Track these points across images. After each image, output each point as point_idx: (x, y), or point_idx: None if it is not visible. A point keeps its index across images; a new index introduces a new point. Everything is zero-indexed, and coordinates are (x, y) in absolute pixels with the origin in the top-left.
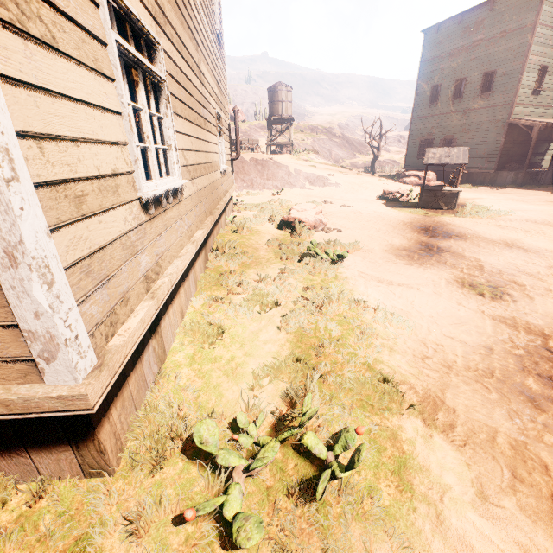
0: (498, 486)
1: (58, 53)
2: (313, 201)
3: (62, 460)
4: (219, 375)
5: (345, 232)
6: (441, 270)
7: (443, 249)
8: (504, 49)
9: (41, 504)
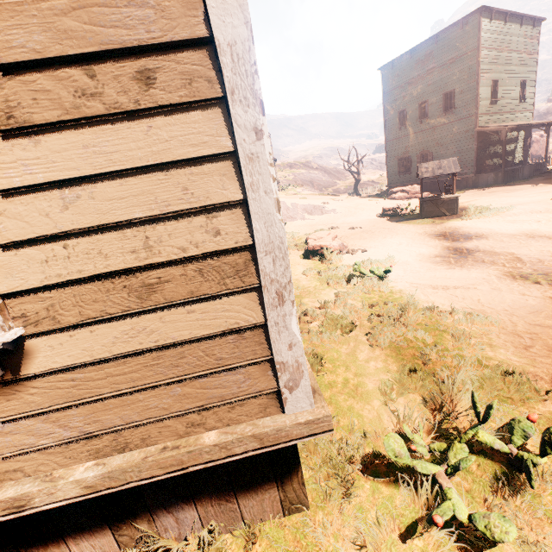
0: None
1: None
2: (321, 229)
3: (266, 499)
4: (344, 398)
5: (369, 250)
6: (484, 268)
7: (472, 249)
8: (456, 72)
9: (257, 549)
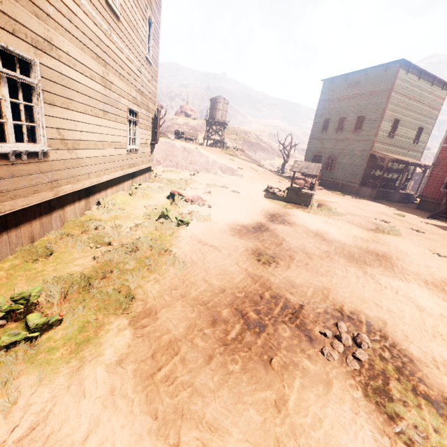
0: (136, 358)
1: None
2: (213, 184)
3: None
4: (22, 279)
5: (213, 208)
6: (250, 242)
7: (269, 229)
8: (371, 103)
9: None
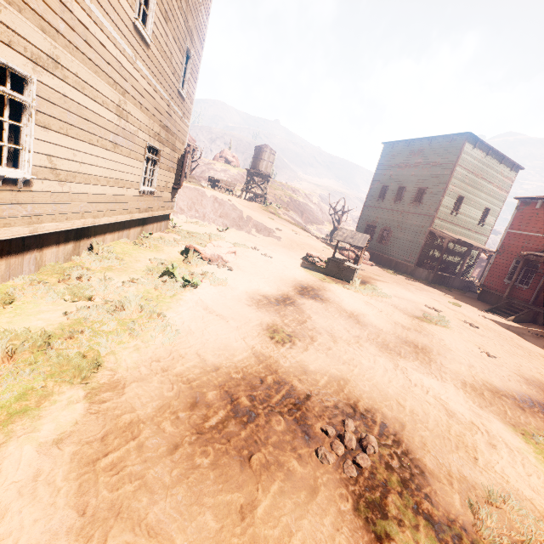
0: (80, 439)
1: None
2: (242, 244)
3: None
4: None
5: (235, 271)
6: (268, 316)
7: (295, 304)
8: (433, 175)
9: None
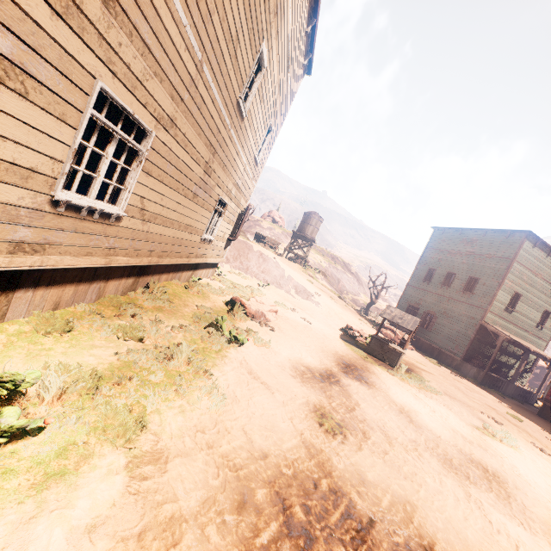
0: (115, 531)
1: (26, 99)
2: (282, 303)
3: None
4: (22, 352)
5: (276, 332)
6: (314, 393)
7: (340, 383)
8: (487, 266)
9: None
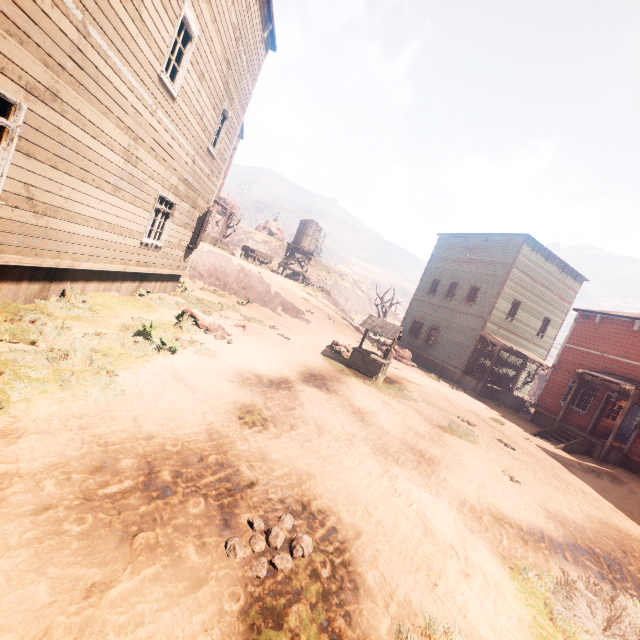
0: None
1: None
2: (258, 320)
3: None
4: None
5: (234, 345)
6: (250, 395)
7: (292, 389)
8: (488, 274)
9: None
